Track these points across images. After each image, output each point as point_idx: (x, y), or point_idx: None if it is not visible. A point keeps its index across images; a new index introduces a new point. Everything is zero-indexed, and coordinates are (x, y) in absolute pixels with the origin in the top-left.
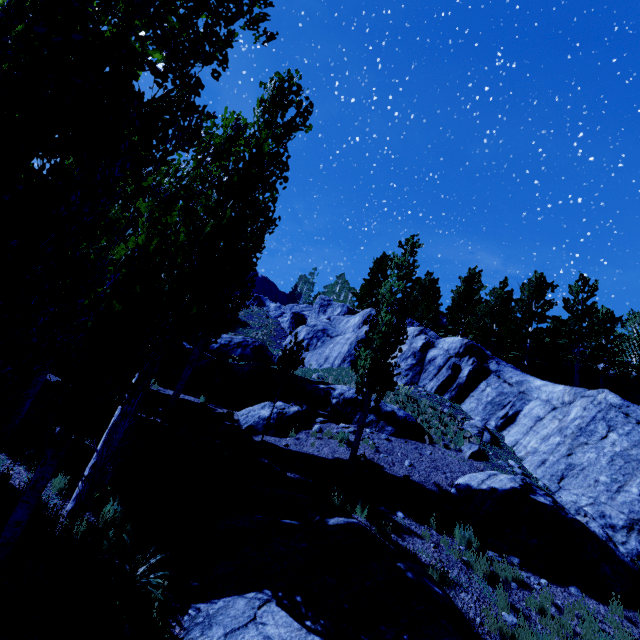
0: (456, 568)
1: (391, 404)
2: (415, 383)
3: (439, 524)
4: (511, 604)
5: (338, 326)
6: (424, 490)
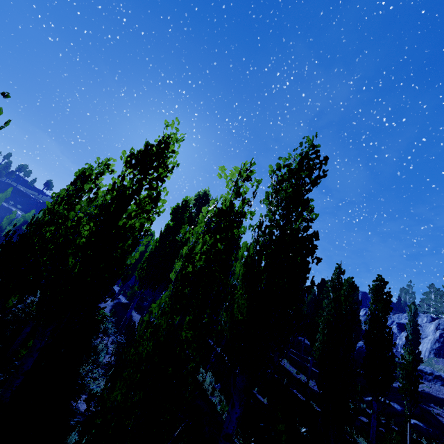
0: None
1: None
2: None
3: None
4: None
5: (425, 331)
6: None
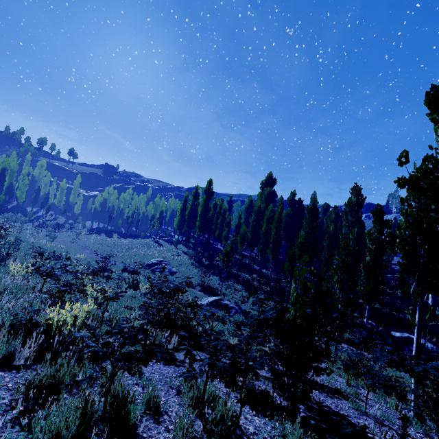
0: None
1: None
2: None
3: None
4: None
5: None
6: None
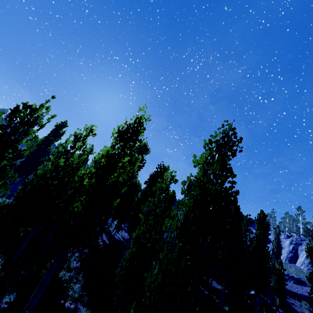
0: (297, 304)
1: (297, 275)
2: (312, 269)
3: (300, 301)
4: (310, 312)
5: (283, 244)
6: (299, 295)
